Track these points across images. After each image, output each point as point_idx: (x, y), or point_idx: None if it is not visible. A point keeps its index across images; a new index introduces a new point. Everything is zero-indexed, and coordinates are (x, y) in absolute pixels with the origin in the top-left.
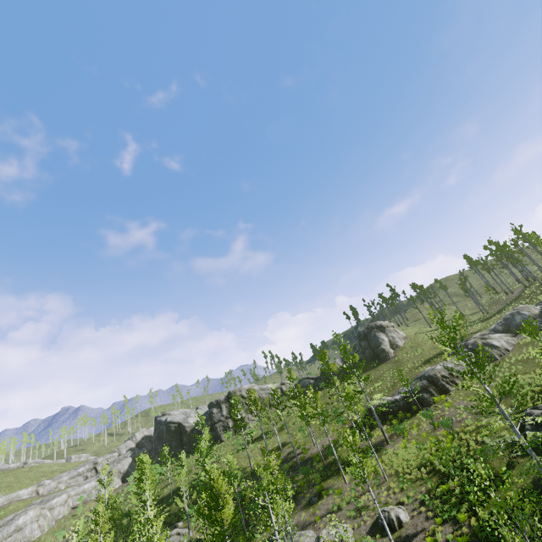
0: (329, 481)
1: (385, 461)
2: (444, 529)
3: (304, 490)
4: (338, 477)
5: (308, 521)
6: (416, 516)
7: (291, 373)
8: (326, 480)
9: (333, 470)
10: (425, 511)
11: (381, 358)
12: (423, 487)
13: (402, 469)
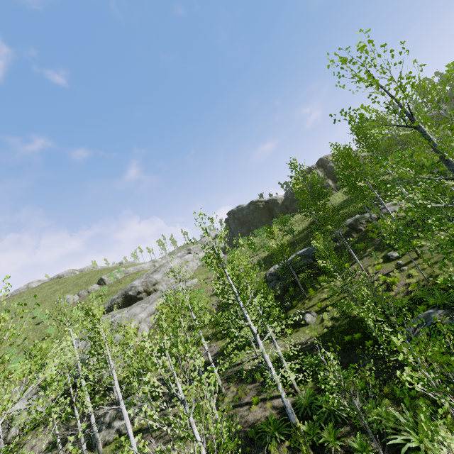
0: None
1: None
2: None
3: None
4: None
5: None
6: None
7: None
8: None
9: None
10: None
11: None
12: None
13: None
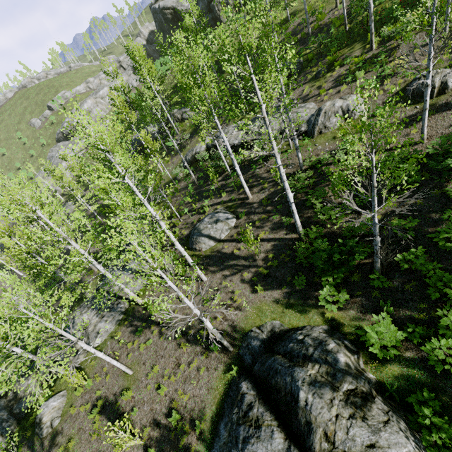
0: (348, 50)
1: None
2: None
3: (311, 64)
4: (362, 43)
5: (311, 95)
6: None
7: None
8: (343, 49)
9: (356, 35)
10: None
11: None
12: None
13: None
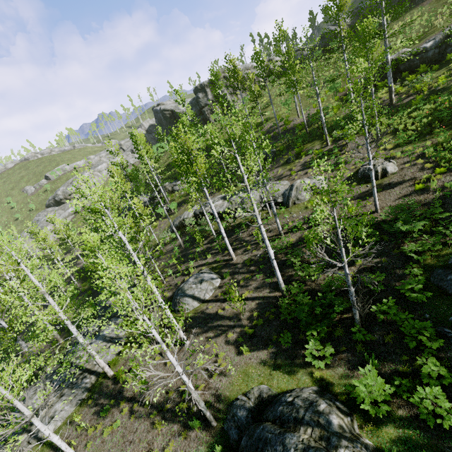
0: (310, 145)
1: (382, 122)
2: (442, 178)
3: (283, 153)
4: (320, 141)
5: (284, 175)
6: (407, 168)
7: (281, 29)
8: (306, 144)
9: (315, 136)
10: (422, 164)
11: (415, 0)
12: (427, 142)
13: (403, 127)
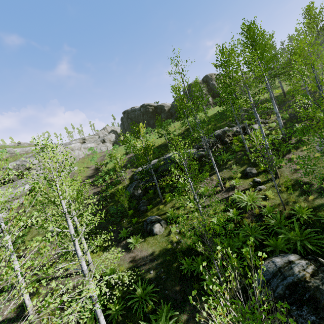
0: None
1: None
2: None
3: None
4: None
5: None
6: None
7: None
8: None
9: None
10: None
11: None
12: None
13: None
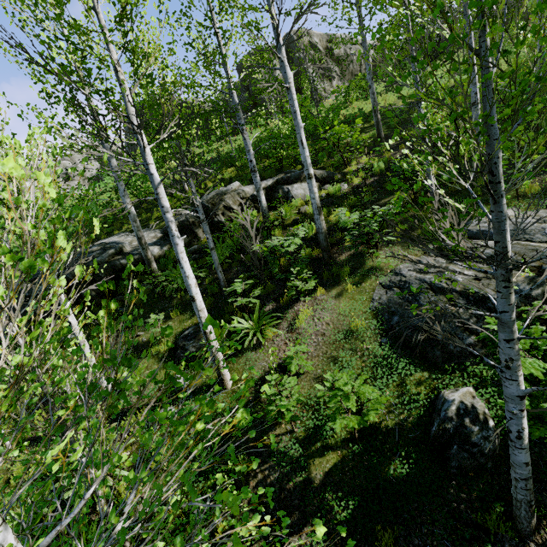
0: None
1: None
2: None
3: None
4: None
5: None
6: None
7: None
8: None
9: None
10: None
11: None
12: None
13: None
